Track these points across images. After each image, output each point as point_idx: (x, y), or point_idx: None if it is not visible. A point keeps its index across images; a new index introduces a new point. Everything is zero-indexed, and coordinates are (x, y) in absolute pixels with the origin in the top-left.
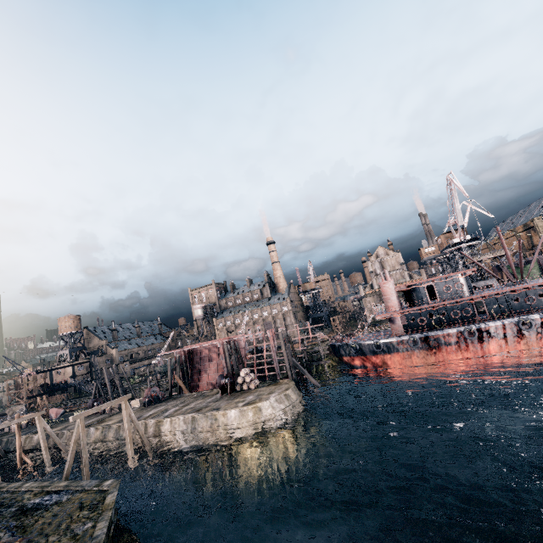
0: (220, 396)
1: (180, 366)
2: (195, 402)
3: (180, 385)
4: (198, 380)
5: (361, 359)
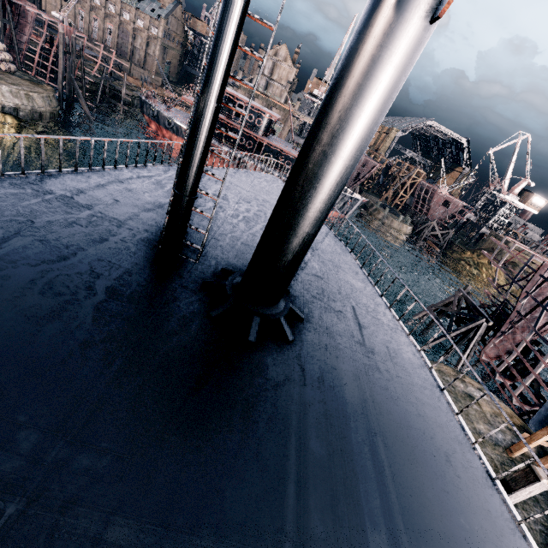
0: None
1: None
2: None
3: None
4: None
5: (157, 126)
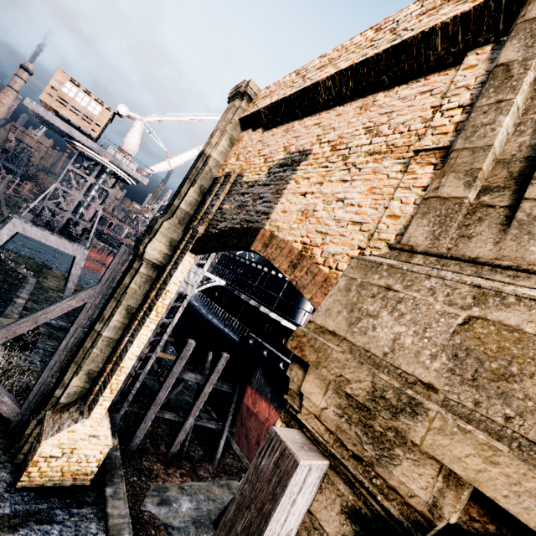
0: None
1: None
2: None
3: None
4: None
5: None
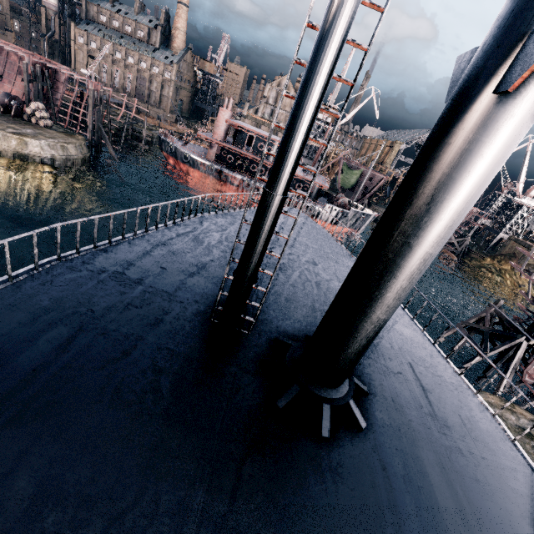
0: (1, 114)
1: None
2: None
3: None
4: None
5: (174, 161)
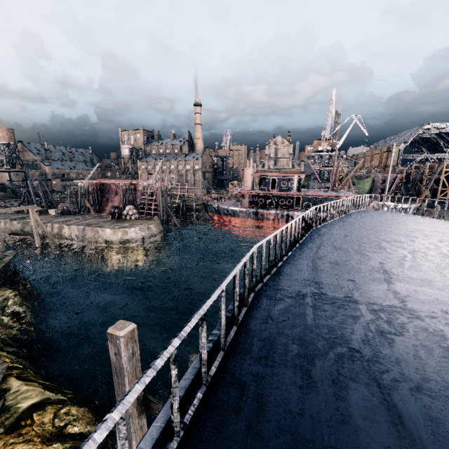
0: (110, 219)
1: (89, 193)
2: (92, 220)
3: (88, 206)
4: (105, 206)
5: (218, 216)
